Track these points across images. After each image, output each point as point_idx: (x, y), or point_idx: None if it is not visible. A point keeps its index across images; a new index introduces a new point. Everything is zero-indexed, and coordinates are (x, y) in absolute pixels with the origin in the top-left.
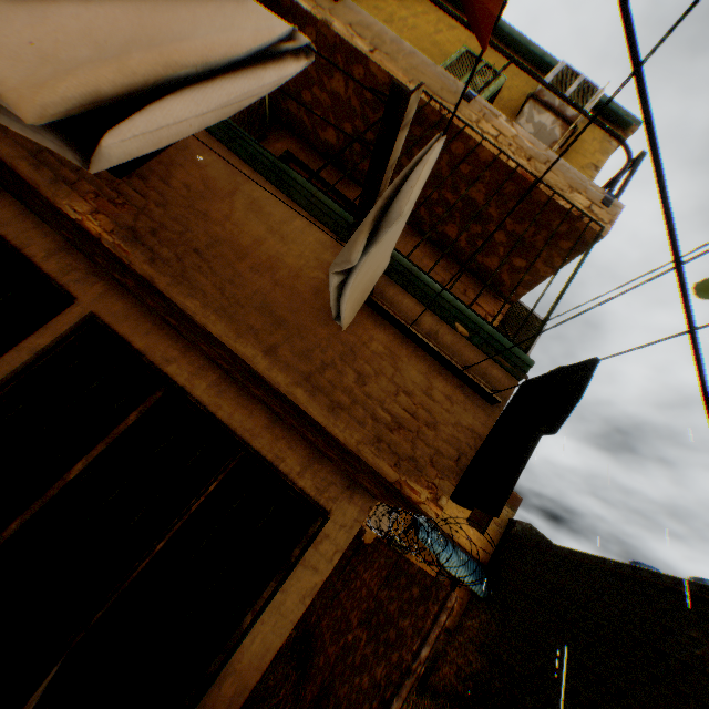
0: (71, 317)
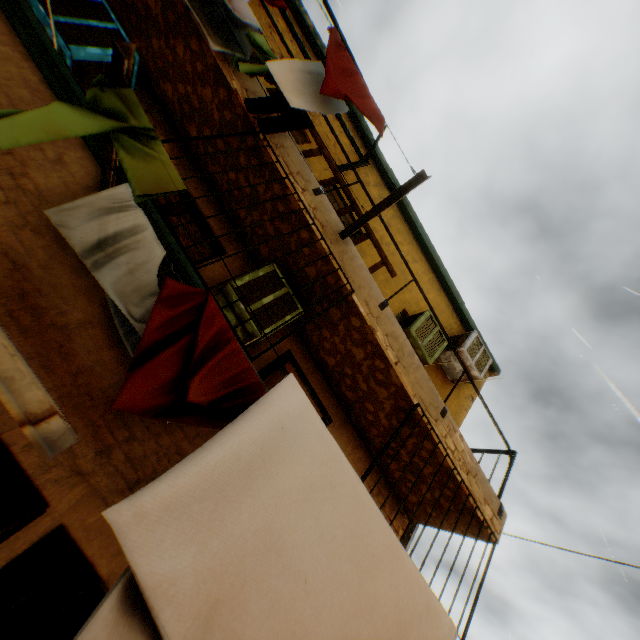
0: (35, 531)
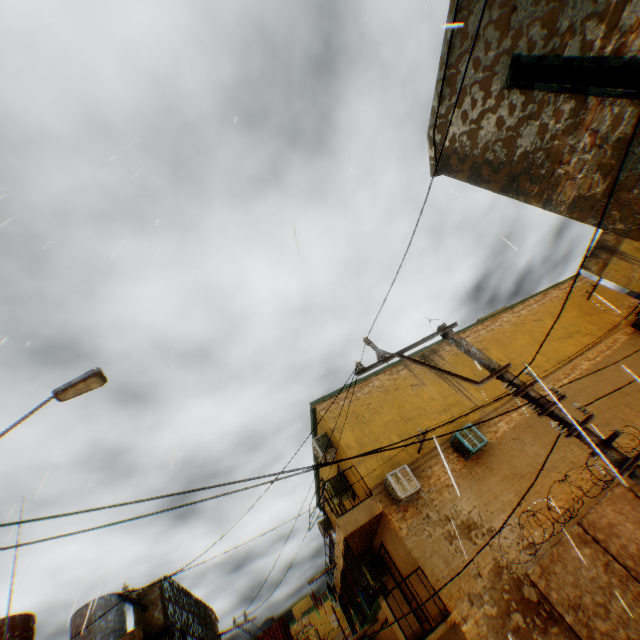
0: None
